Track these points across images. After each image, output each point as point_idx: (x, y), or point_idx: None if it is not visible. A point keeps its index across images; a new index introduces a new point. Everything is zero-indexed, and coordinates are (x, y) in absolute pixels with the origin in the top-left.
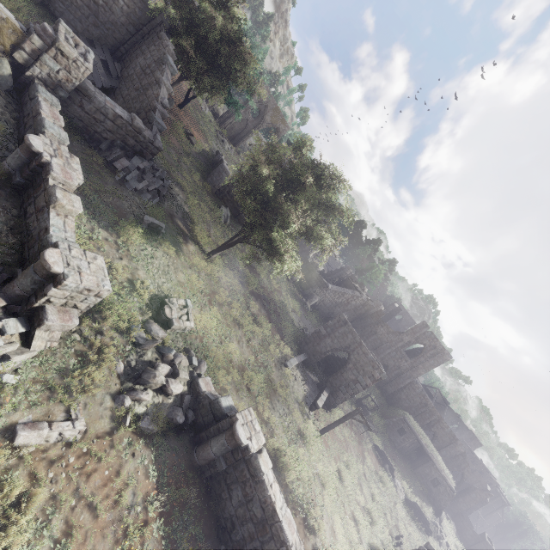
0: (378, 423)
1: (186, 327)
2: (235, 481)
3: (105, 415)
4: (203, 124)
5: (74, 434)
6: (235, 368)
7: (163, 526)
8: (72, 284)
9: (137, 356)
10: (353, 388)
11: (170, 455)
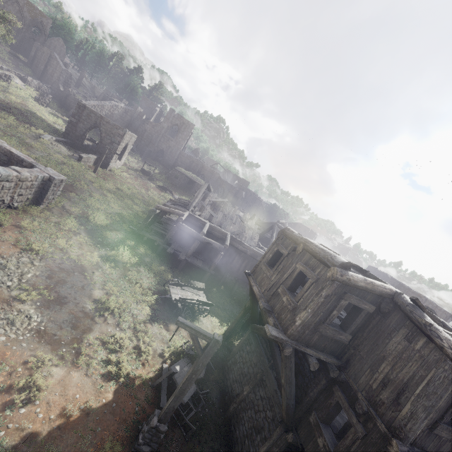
0: (160, 177)
1: None
2: None
3: None
4: None
5: None
6: None
7: None
8: None
9: None
10: (113, 148)
11: None
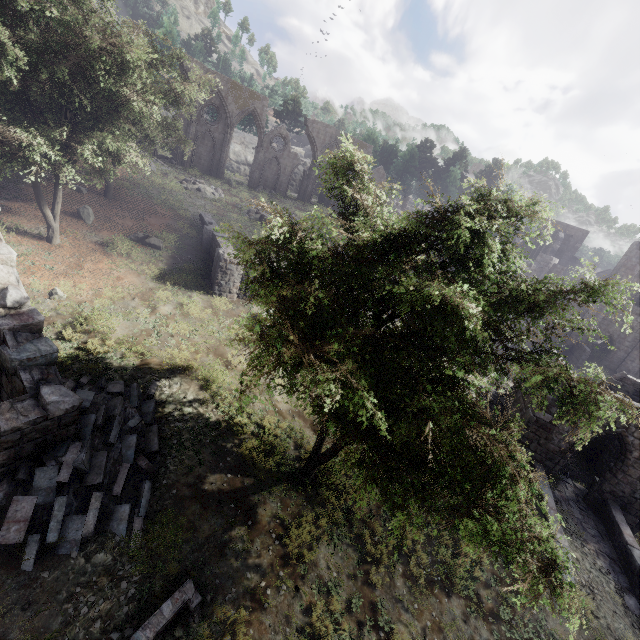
0: None
1: None
2: None
3: None
4: (157, 192)
5: None
6: None
7: None
8: None
9: None
10: None
11: None
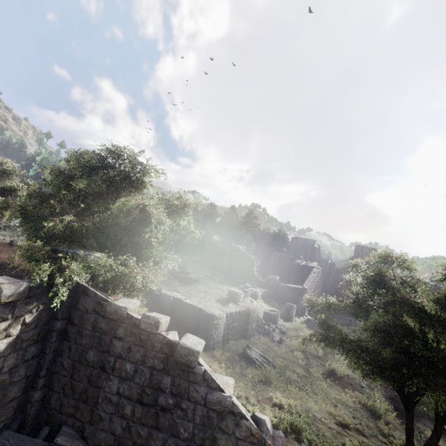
0: None
1: None
2: None
3: None
4: None
5: None
6: None
7: None
8: None
9: None
10: None
11: None
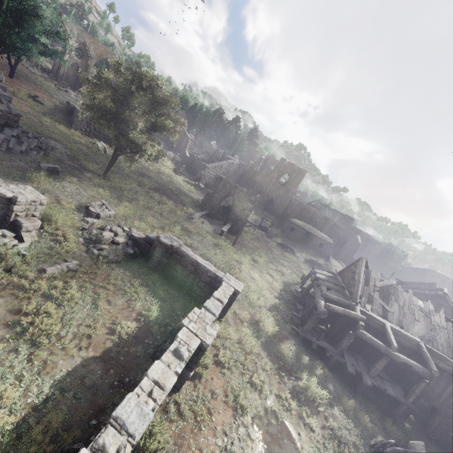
0: (277, 232)
1: (110, 215)
2: (175, 264)
3: (87, 259)
4: (40, 83)
5: (75, 266)
6: (157, 228)
7: (146, 288)
8: (23, 199)
9: (88, 234)
10: (244, 214)
11: (135, 267)
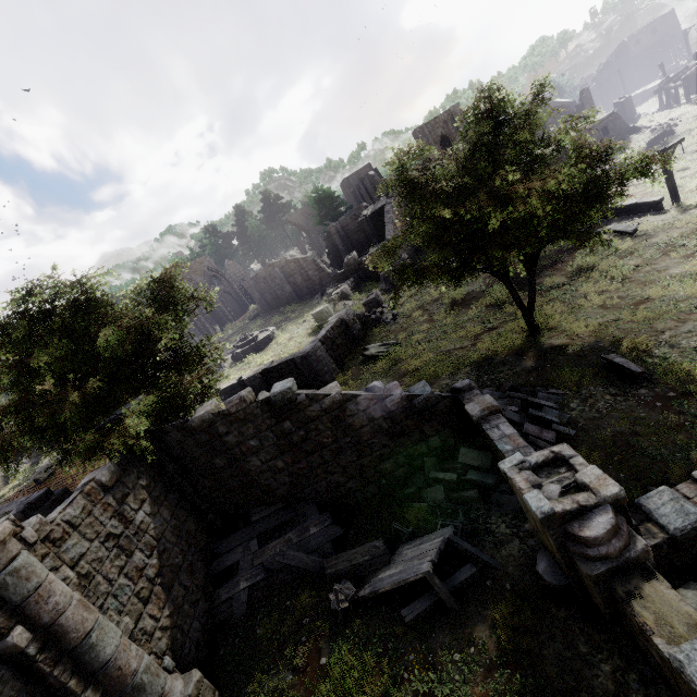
0: None
1: None
2: None
3: None
4: None
5: None
6: None
7: None
8: None
9: None
10: None
11: None
